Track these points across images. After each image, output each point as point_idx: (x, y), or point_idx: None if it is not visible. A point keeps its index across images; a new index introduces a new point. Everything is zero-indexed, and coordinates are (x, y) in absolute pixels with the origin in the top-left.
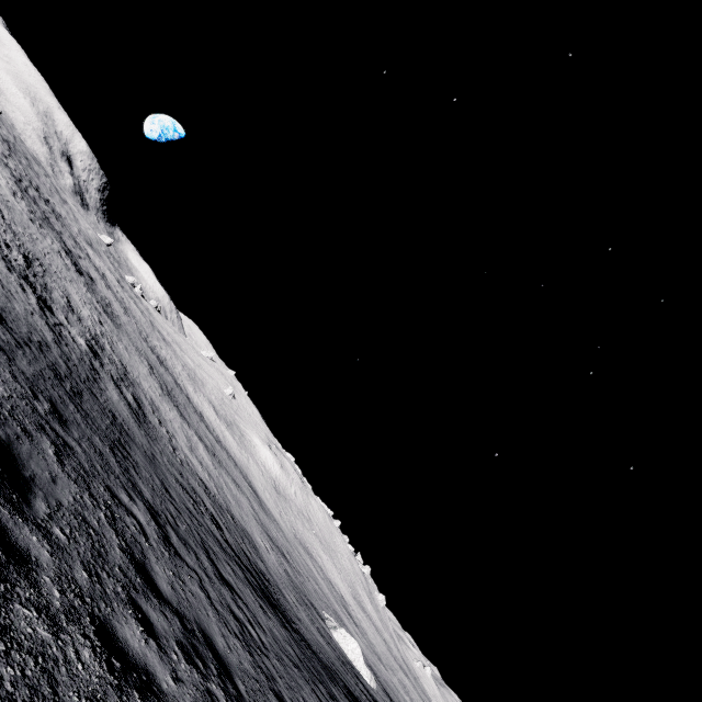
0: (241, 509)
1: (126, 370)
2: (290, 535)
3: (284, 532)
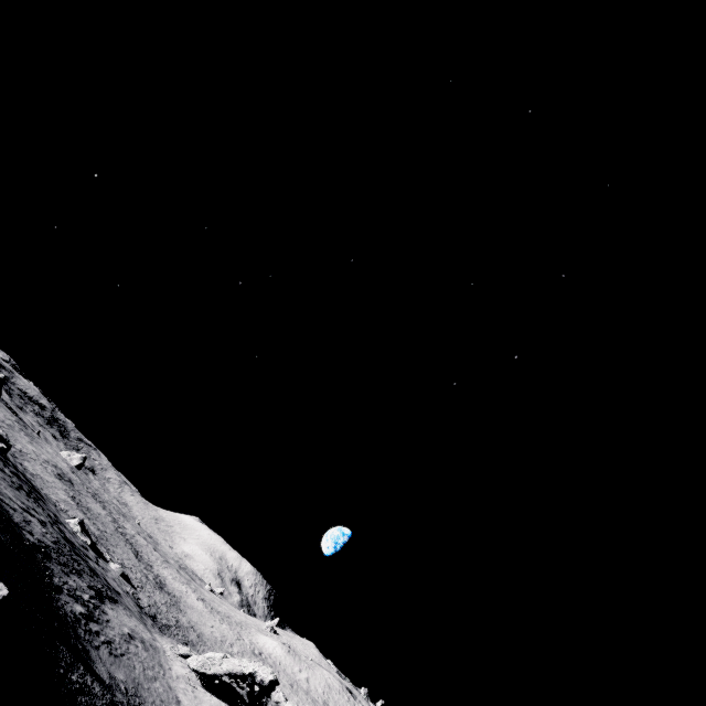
0: (63, 502)
1: (21, 452)
2: (205, 634)
3: (186, 618)
